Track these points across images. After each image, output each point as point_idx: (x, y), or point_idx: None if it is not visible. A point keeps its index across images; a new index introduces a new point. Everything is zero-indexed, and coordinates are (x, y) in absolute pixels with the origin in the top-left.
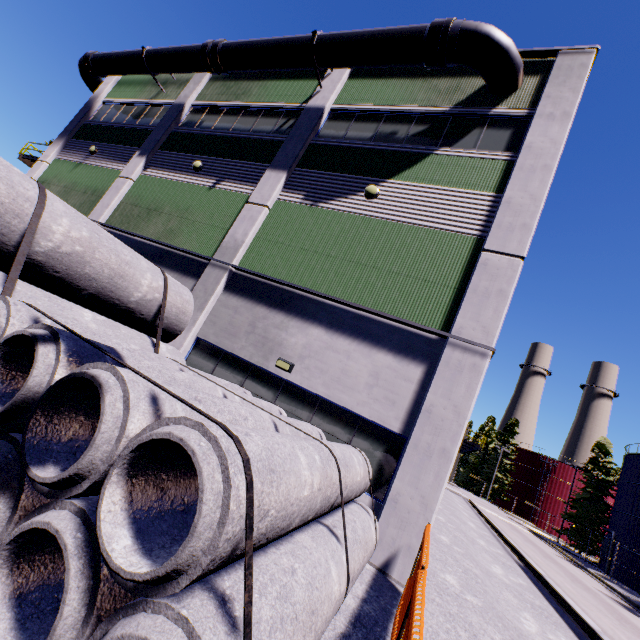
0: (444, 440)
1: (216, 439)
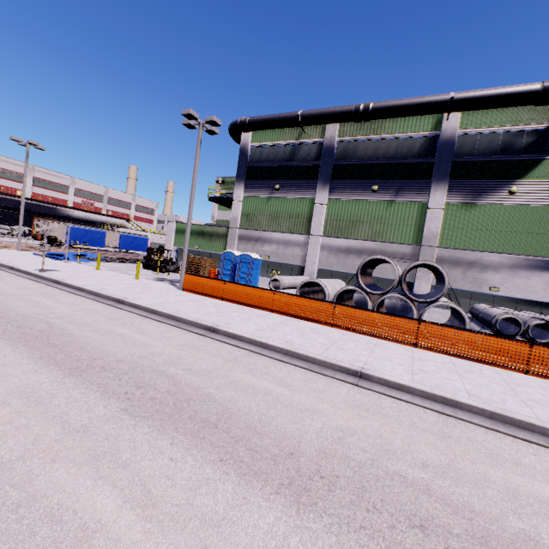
0: None
1: None
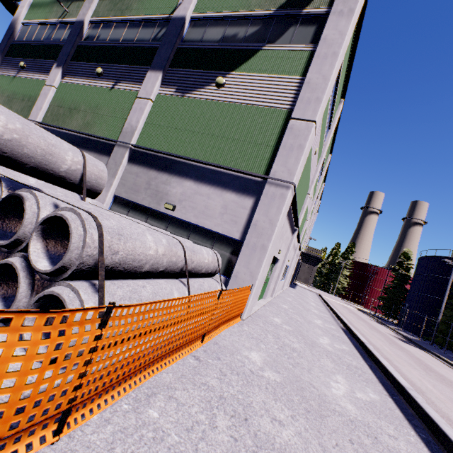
0: (263, 240)
1: (80, 214)
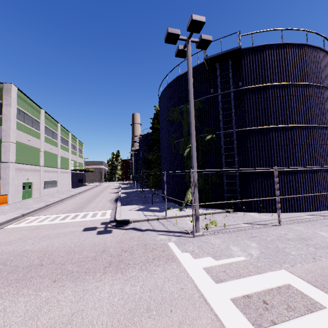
0: (7, 181)
1: None
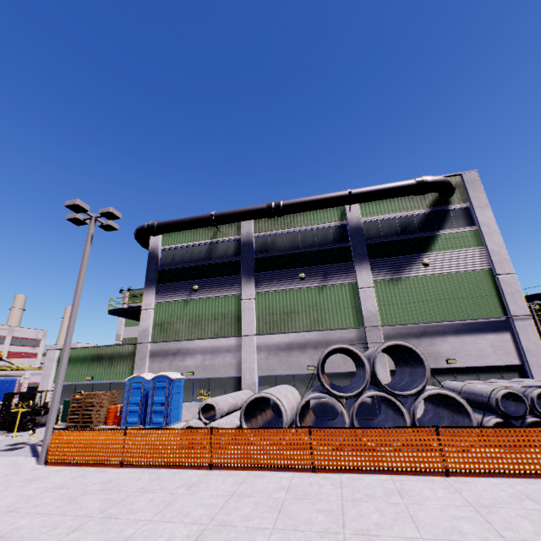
0: (540, 358)
1: None
